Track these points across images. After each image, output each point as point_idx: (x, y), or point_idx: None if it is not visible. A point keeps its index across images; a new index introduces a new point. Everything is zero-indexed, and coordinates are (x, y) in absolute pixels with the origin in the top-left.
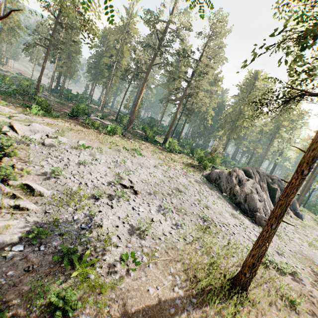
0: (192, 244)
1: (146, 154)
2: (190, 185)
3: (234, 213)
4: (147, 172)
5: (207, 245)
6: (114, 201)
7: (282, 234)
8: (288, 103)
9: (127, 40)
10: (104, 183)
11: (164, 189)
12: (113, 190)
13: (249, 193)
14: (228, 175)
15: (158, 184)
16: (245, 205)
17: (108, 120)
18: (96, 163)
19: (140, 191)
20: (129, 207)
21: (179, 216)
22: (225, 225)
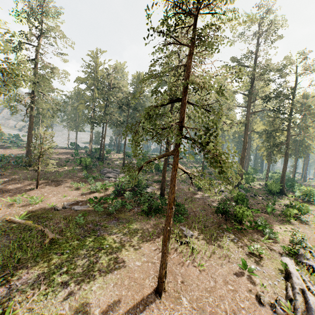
0: None
1: None
2: None
3: None
4: None
5: None
6: None
7: None
8: None
9: None
10: None
11: None
12: None
13: None
14: None
15: None
16: None
17: None
18: None
19: None
20: None
21: None
22: None
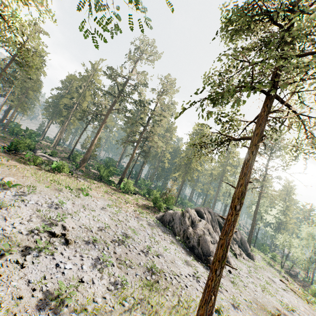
0: (131, 311)
1: (95, 195)
2: (141, 229)
3: (188, 260)
4: (90, 215)
5: (153, 309)
6: (29, 257)
7: (237, 280)
8: (219, 145)
9: (90, 87)
10: (22, 231)
11: (108, 235)
12: (34, 240)
13: (201, 234)
14: (181, 216)
15: (102, 229)
16: (199, 249)
17: (58, 158)
18: (21, 204)
19: (75, 240)
20: (52, 264)
21: (121, 270)
22: (177, 277)
